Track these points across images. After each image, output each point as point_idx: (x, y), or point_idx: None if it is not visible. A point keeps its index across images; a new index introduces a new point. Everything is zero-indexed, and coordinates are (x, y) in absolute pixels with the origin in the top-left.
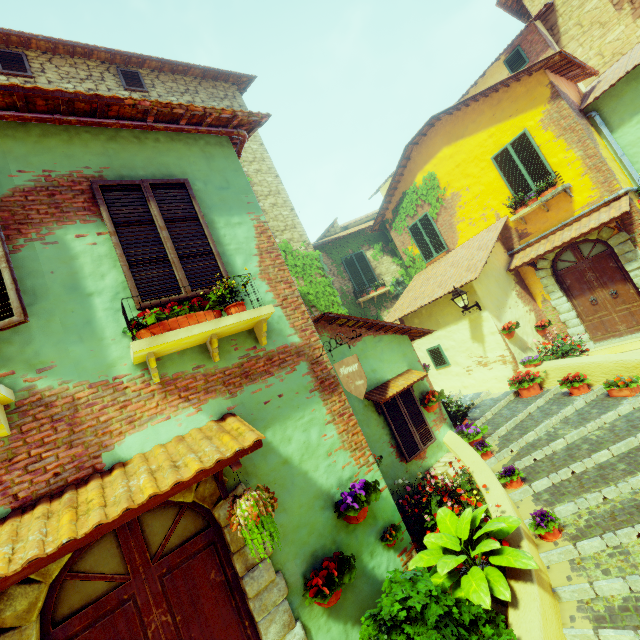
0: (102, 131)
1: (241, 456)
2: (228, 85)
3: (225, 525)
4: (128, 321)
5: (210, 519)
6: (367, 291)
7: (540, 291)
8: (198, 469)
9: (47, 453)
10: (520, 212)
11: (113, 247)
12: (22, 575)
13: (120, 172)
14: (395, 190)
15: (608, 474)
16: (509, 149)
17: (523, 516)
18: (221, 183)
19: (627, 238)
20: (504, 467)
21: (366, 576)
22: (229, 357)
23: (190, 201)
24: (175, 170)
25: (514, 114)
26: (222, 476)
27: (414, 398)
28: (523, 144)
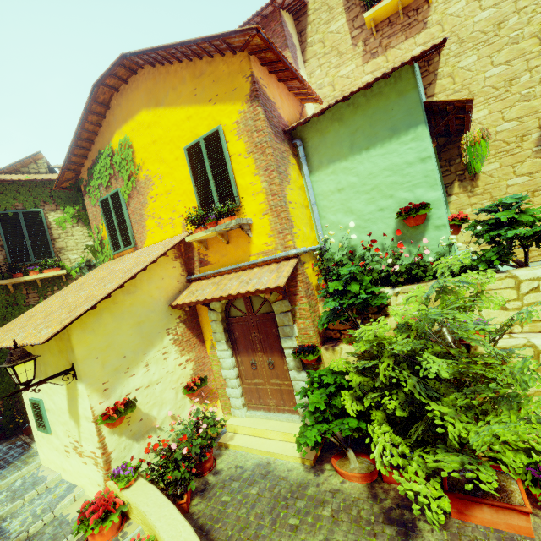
0: None
1: None
2: None
3: None
4: None
5: None
6: (26, 270)
7: (211, 334)
8: None
9: None
10: (195, 234)
11: None
12: None
13: None
14: (93, 143)
15: None
16: (202, 145)
17: None
18: None
19: (289, 309)
20: None
21: None
22: None
23: None
24: None
25: (213, 99)
26: None
27: None
28: (215, 145)
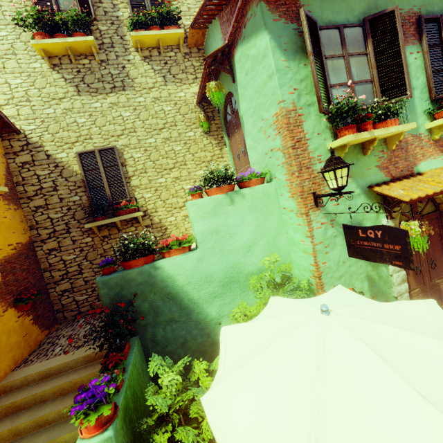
0: None
1: None
2: None
3: None
4: None
5: (437, 208)
6: None
7: None
8: None
9: (399, 161)
10: None
11: (422, 61)
12: (437, 194)
13: (427, 9)
14: None
15: None
16: None
17: None
18: None
19: None
20: None
21: None
22: None
23: None
24: None
25: None
26: None
27: None
28: None
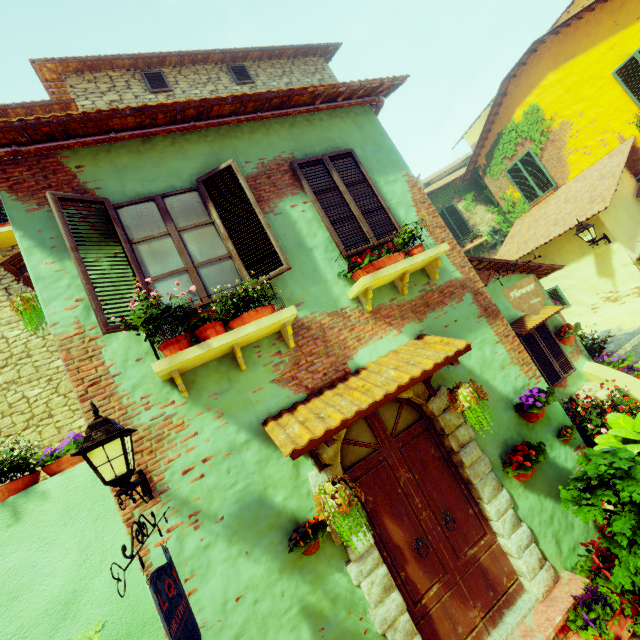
0: (284, 120)
1: (458, 356)
2: (316, 58)
3: (438, 415)
4: (350, 264)
5: (422, 412)
6: (462, 244)
7: None
8: (434, 363)
9: (316, 360)
10: None
11: (315, 212)
12: (354, 420)
13: (304, 151)
14: (488, 132)
15: None
16: (637, 58)
17: None
18: (374, 148)
19: None
20: None
21: (549, 463)
22: (412, 291)
23: (357, 167)
24: (339, 143)
25: None
26: (431, 378)
27: (549, 332)
28: None
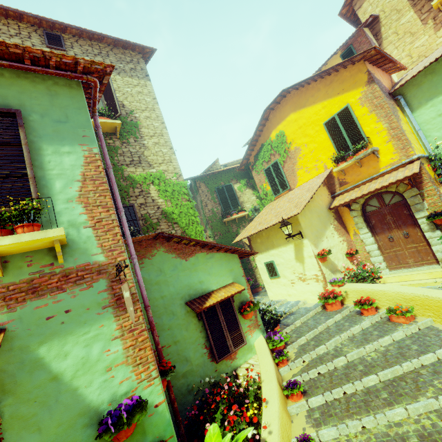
0: None
1: None
2: (135, 53)
3: None
4: None
5: None
6: (231, 213)
7: (352, 226)
8: None
9: None
10: (340, 166)
11: None
12: None
13: None
14: (257, 142)
15: (371, 401)
16: (336, 118)
17: (293, 433)
18: (60, 117)
19: (417, 193)
20: (289, 380)
21: None
22: (19, 272)
23: (17, 129)
24: (12, 101)
25: (341, 92)
26: None
27: (233, 307)
28: (346, 115)
